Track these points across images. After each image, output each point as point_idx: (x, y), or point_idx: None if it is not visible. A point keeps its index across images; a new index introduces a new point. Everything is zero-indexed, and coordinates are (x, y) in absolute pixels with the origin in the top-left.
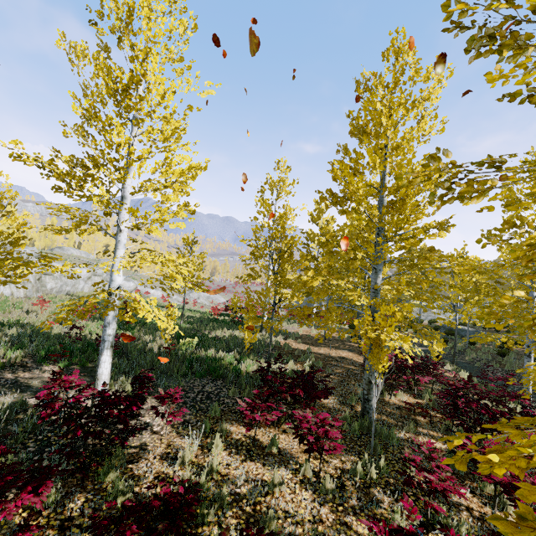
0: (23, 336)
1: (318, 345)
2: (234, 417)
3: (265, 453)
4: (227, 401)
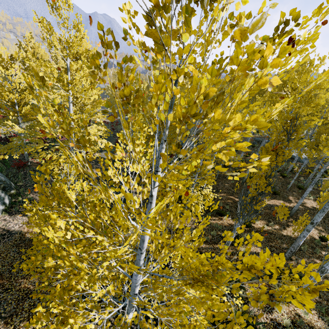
0: None
1: None
2: None
3: None
4: None
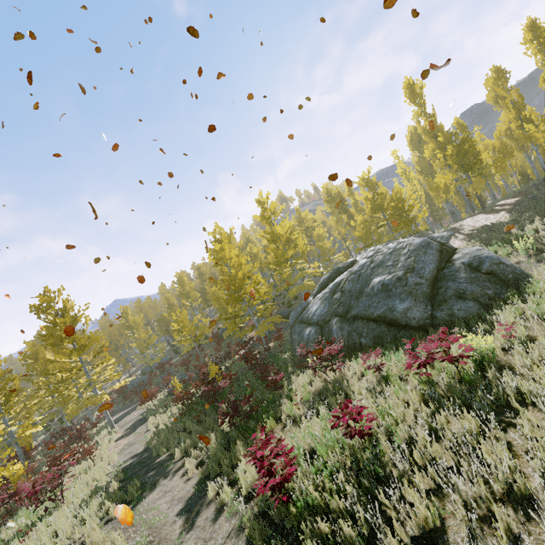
0: None
1: None
2: None
3: None
4: None
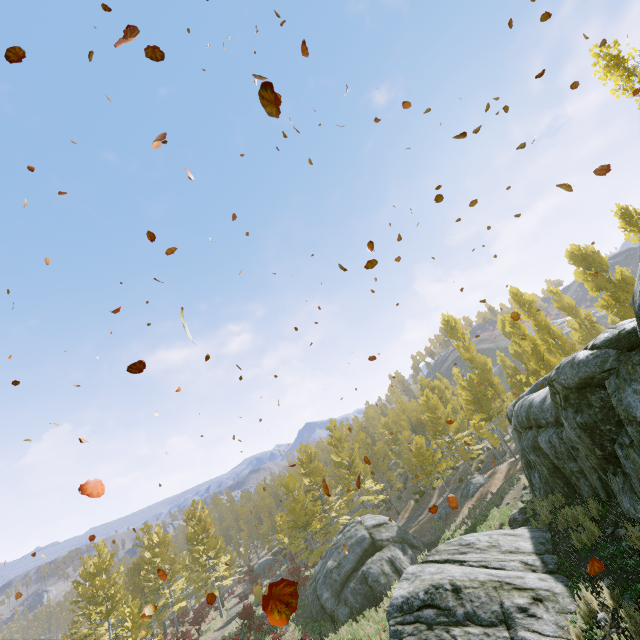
0: None
1: None
2: None
3: None
4: None
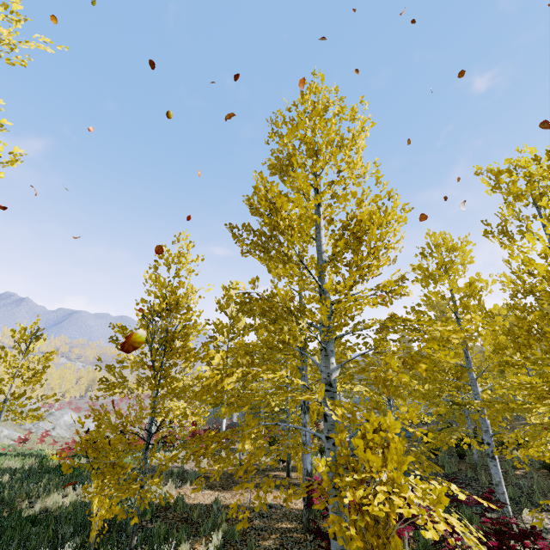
0: None
1: (231, 487)
2: None
3: None
4: None
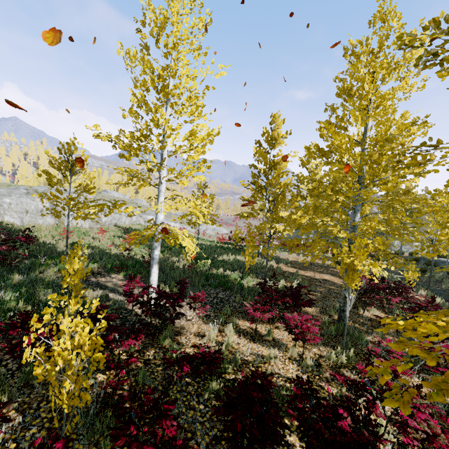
0: (95, 254)
1: (305, 269)
2: (240, 315)
3: (264, 339)
4: (235, 305)
